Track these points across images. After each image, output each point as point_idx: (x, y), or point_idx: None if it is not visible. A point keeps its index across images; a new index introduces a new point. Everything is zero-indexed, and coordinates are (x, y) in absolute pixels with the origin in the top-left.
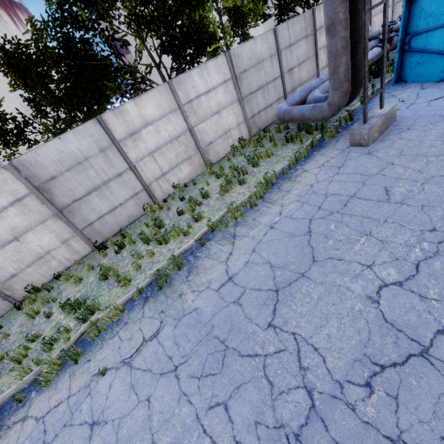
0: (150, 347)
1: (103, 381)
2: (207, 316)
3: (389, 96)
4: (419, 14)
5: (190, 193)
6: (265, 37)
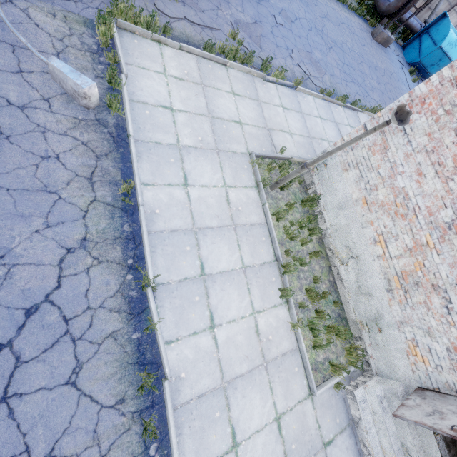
0: None
1: None
2: None
3: (395, 46)
4: (438, 25)
5: None
6: None
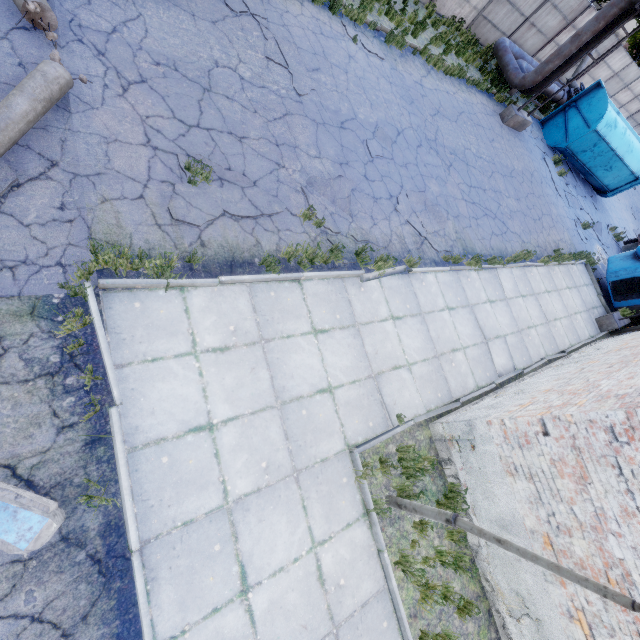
0: (378, 61)
1: (352, 45)
2: (408, 84)
3: (531, 124)
4: (590, 98)
5: (410, 6)
6: None
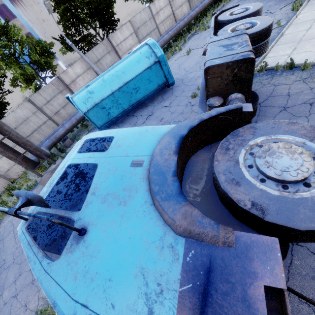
0: None
1: None
2: None
3: None
4: None
5: None
6: (23, 107)
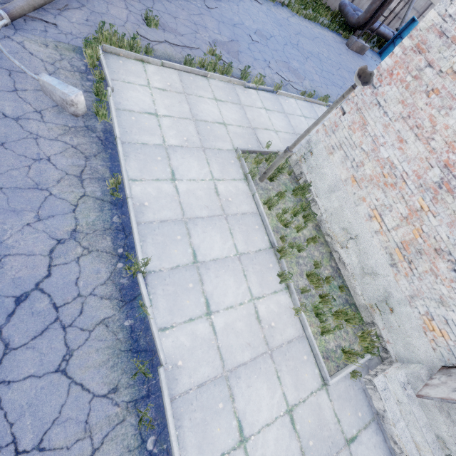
0: (258, 5)
1: None
2: (278, 18)
3: (371, 54)
4: (409, 30)
5: None
6: None
